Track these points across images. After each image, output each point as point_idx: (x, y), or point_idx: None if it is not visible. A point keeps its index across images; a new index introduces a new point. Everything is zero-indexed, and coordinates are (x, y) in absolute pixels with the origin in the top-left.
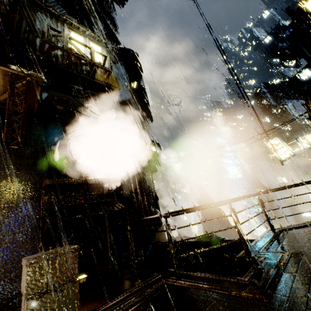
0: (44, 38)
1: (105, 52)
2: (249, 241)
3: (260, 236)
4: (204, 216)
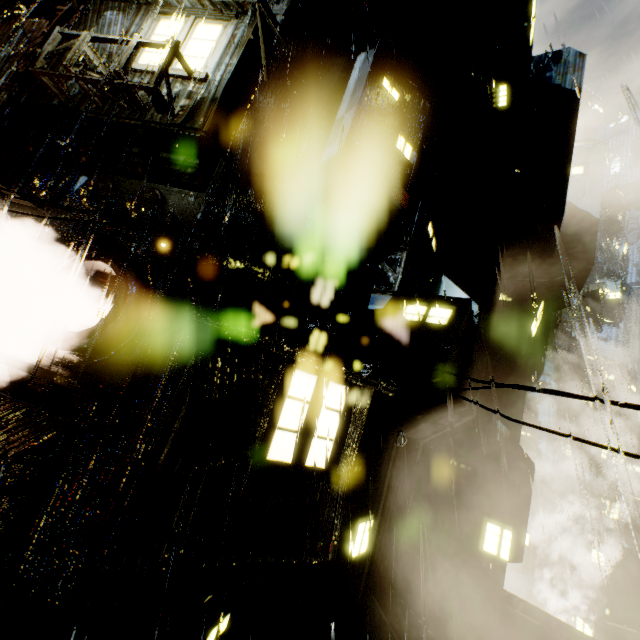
0: (35, 66)
1: (228, 33)
2: None
3: None
4: None
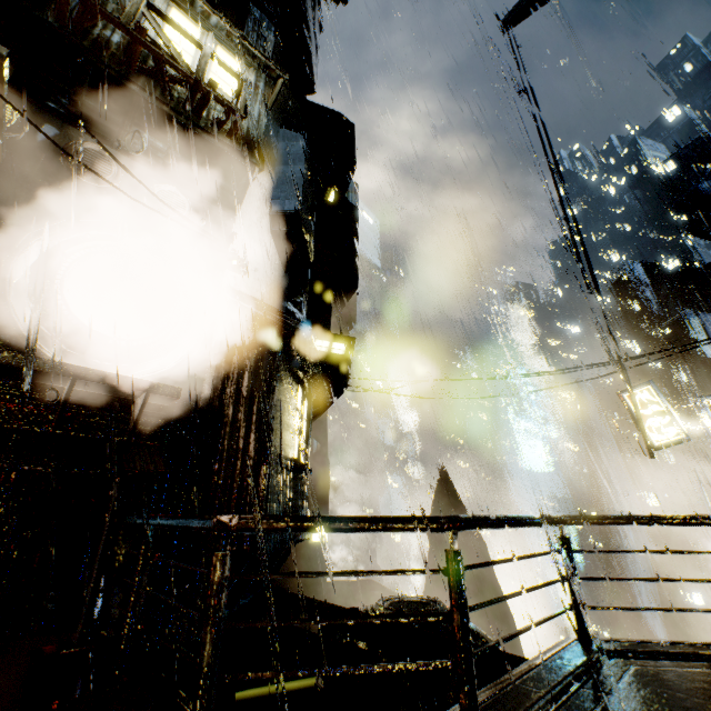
0: None
1: (252, 79)
2: (506, 659)
3: (541, 656)
4: (436, 546)
